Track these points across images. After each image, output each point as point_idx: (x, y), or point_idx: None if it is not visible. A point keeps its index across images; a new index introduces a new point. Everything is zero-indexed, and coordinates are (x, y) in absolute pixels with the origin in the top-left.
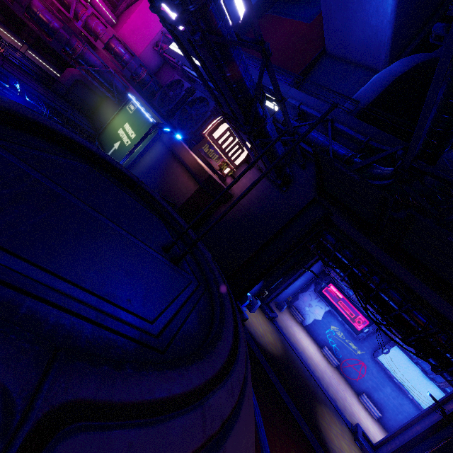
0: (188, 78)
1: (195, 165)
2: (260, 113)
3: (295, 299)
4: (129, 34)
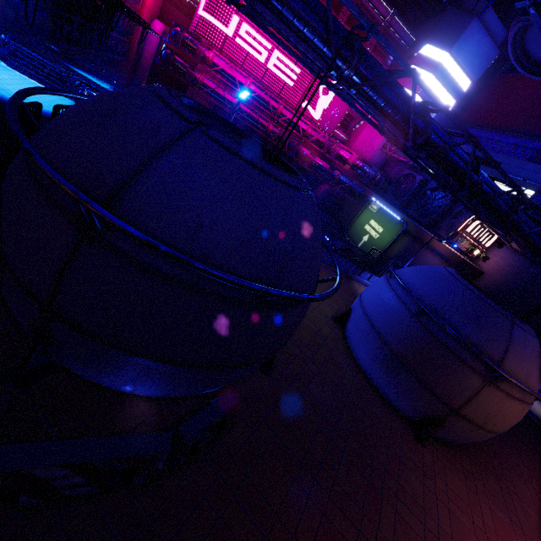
0: (418, 170)
1: (447, 252)
2: (515, 219)
3: None
4: (360, 146)
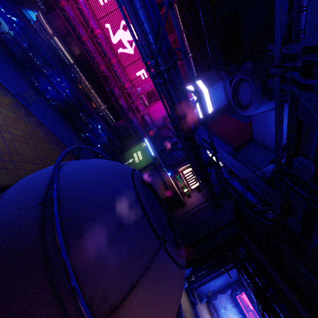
0: (176, 136)
1: (169, 183)
2: (208, 171)
3: (214, 297)
4: (152, 111)
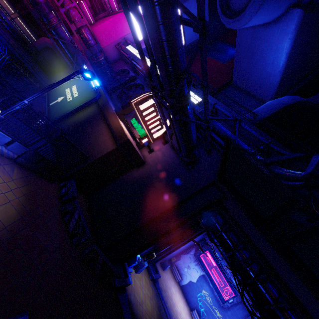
0: (134, 71)
1: (118, 129)
2: (185, 91)
3: (178, 258)
4: (100, 32)
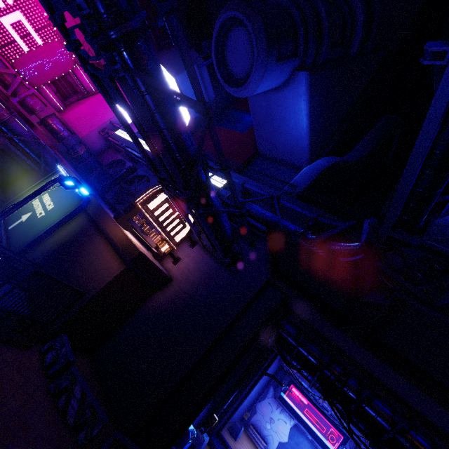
0: (132, 160)
1: (123, 241)
2: (202, 178)
3: (252, 412)
4: (74, 119)
